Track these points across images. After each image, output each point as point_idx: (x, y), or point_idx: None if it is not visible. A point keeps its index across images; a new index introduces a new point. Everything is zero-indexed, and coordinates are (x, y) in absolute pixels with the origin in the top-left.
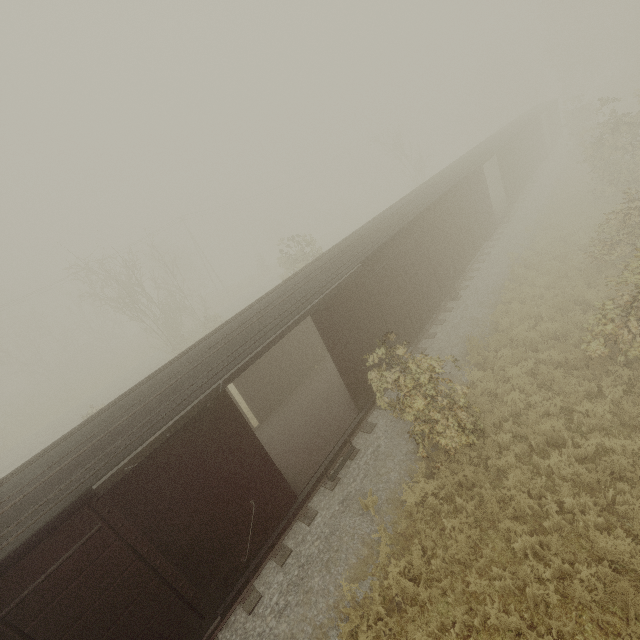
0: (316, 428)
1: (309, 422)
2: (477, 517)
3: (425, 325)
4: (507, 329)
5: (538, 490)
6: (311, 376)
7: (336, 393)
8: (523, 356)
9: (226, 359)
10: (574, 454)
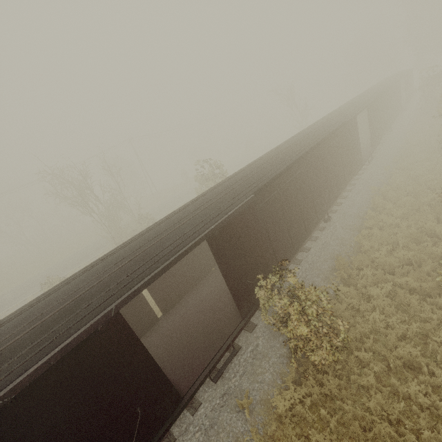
0: (206, 328)
1: (201, 320)
2: (338, 430)
3: (302, 243)
4: (368, 251)
5: (396, 415)
6: (208, 276)
7: (226, 296)
8: (382, 278)
9: (125, 279)
10: (430, 382)
